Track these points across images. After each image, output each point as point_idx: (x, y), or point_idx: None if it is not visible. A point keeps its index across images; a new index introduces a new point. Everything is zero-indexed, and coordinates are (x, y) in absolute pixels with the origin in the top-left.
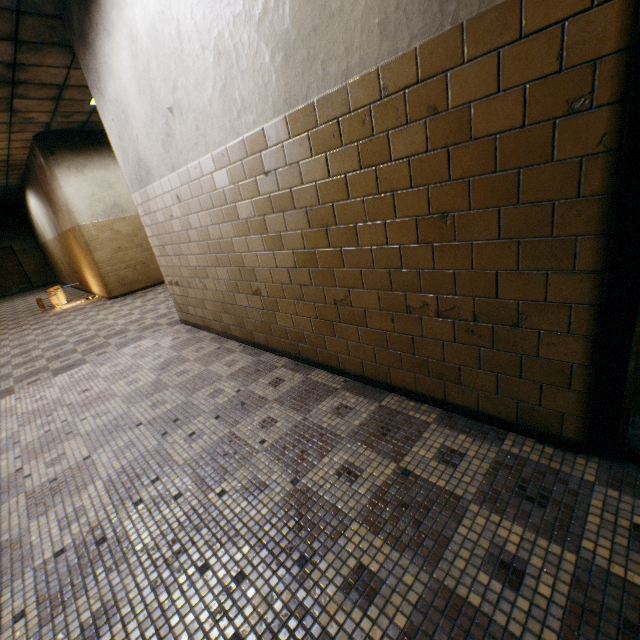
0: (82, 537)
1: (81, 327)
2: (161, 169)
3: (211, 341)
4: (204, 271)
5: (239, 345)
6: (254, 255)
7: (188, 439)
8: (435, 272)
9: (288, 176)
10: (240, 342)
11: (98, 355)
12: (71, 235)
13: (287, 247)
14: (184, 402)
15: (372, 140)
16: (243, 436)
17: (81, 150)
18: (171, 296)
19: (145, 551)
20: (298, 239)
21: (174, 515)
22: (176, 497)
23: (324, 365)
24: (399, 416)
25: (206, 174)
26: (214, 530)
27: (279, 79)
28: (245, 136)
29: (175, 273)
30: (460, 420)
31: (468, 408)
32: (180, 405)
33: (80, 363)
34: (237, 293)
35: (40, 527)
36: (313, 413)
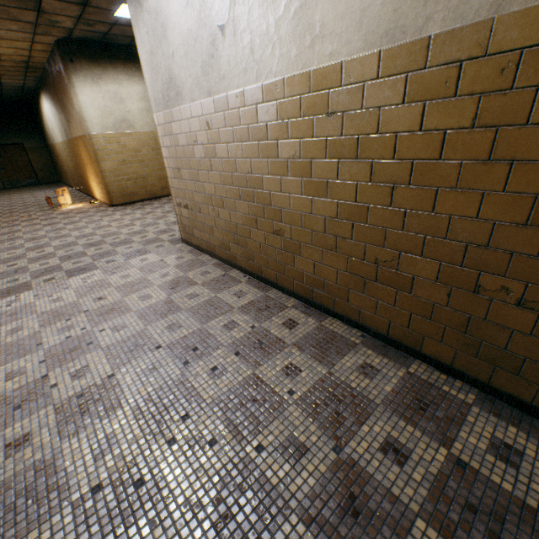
0: (118, 473)
1: (87, 230)
2: (194, 92)
3: (215, 266)
4: (220, 201)
5: (243, 275)
6: (286, 196)
7: (211, 374)
8: (536, 259)
9: (359, 121)
10: (244, 273)
11: (107, 262)
12: (81, 142)
13: (331, 196)
14: (200, 329)
15: (506, 94)
16: (268, 381)
17: (98, 61)
18: (177, 216)
19: (188, 507)
20: (349, 190)
21: (212, 465)
22: (210, 443)
23: (339, 315)
24: (432, 389)
25: (249, 104)
26: (260, 495)
27: (386, 3)
28: (313, 68)
29: (186, 196)
30: (503, 407)
31: (517, 398)
32: (196, 332)
33: (91, 268)
34: (254, 228)
35: (72, 451)
36: (337, 368)
